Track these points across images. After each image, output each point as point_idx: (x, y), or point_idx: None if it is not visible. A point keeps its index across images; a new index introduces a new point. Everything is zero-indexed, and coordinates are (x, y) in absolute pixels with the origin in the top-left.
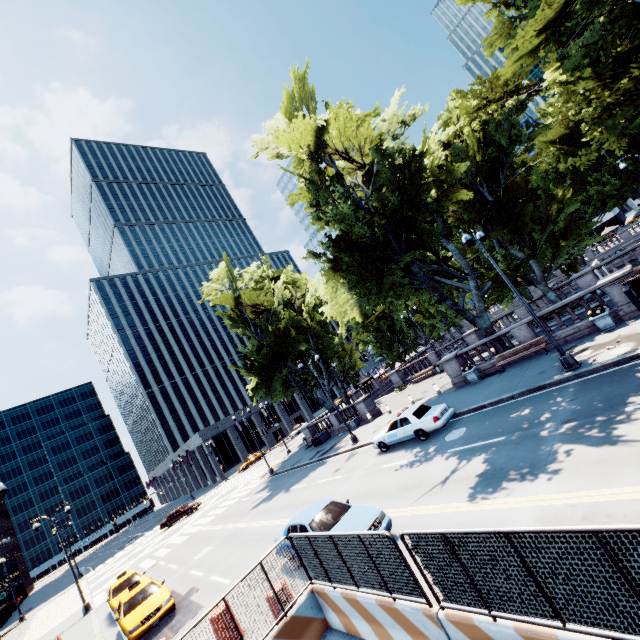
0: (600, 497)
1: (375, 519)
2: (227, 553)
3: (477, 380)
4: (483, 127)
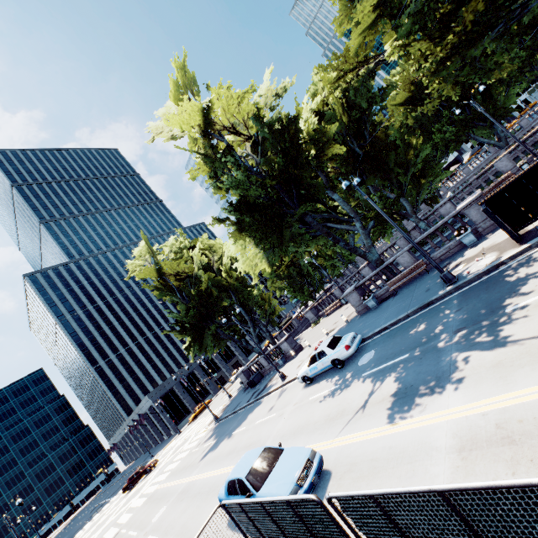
0: (507, 402)
1: (306, 460)
2: (180, 512)
3: (376, 305)
4: (345, 94)
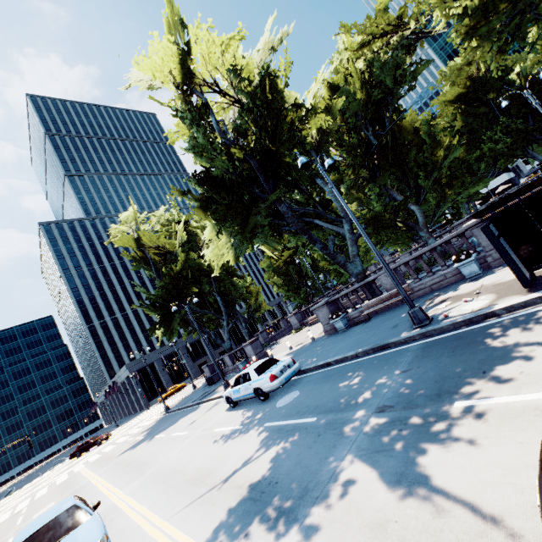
0: None
1: None
2: None
3: (344, 329)
4: (371, 68)
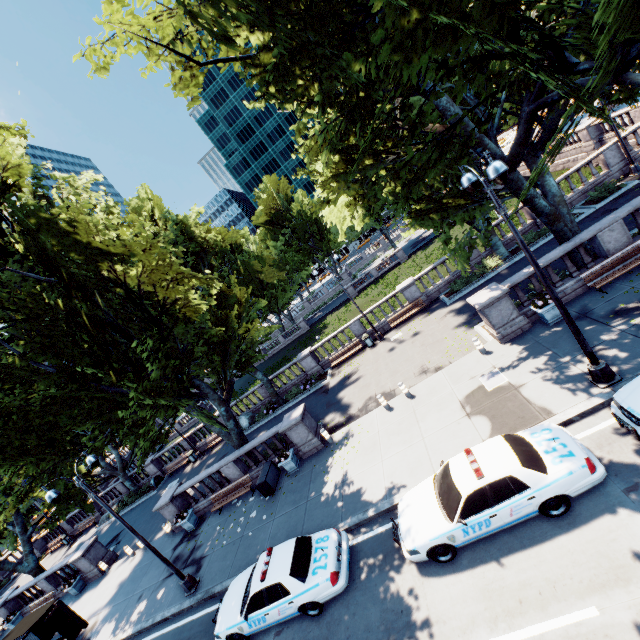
0: None
1: None
2: None
3: None
4: None
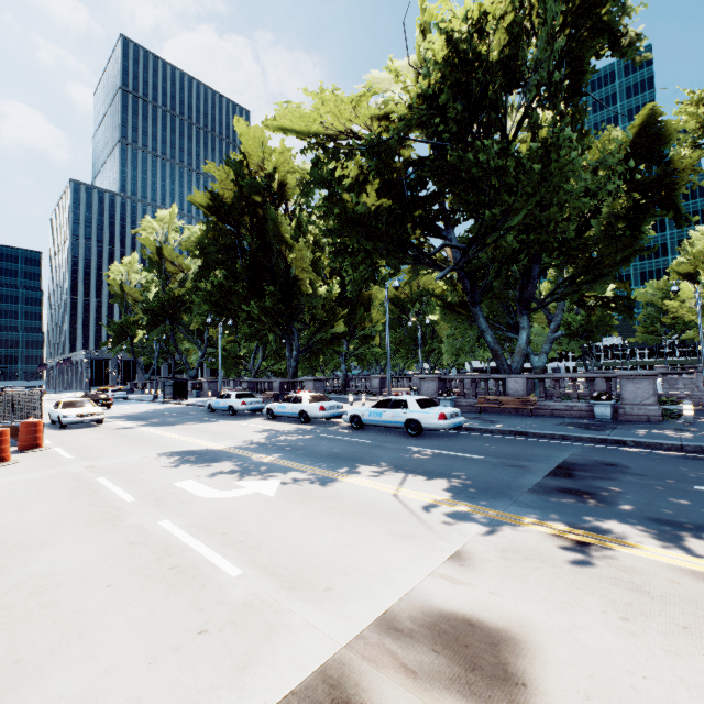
0: None
1: None
2: None
3: None
4: None
